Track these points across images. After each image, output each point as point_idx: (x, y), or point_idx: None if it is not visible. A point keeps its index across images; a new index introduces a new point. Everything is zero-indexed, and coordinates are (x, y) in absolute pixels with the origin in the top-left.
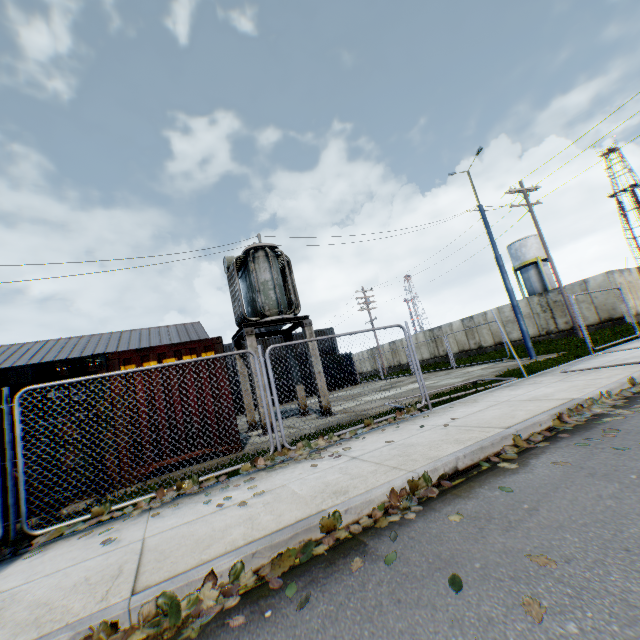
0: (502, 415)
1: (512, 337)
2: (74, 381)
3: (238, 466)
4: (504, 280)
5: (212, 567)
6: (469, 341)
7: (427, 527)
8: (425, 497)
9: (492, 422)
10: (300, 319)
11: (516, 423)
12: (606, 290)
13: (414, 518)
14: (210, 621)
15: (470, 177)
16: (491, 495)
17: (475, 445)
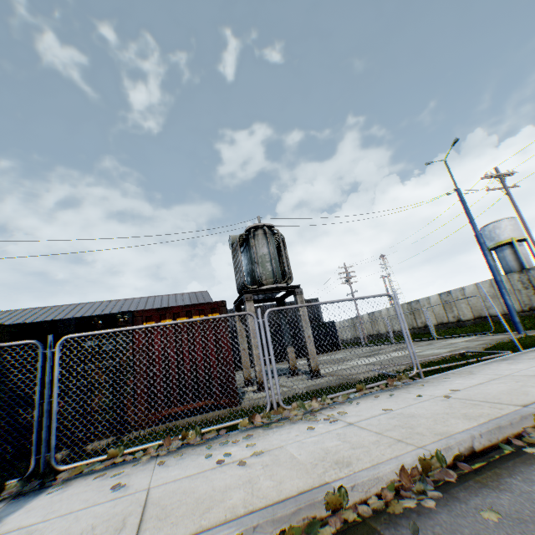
0: (510, 390)
1: (492, 312)
2: (103, 332)
3: (237, 421)
4: (485, 256)
5: None
6: (447, 314)
7: (455, 523)
8: (441, 480)
9: (501, 397)
10: (292, 288)
11: (533, 401)
12: None
13: (434, 507)
14: None
15: (446, 165)
16: (529, 489)
17: (490, 423)
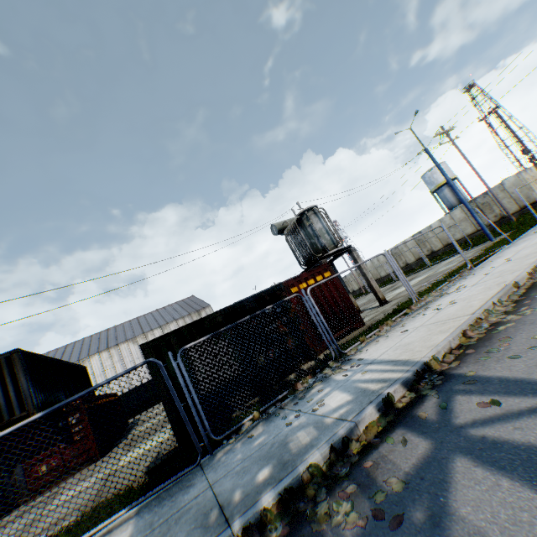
0: (534, 248)
1: (456, 238)
2: (324, 281)
3: (404, 311)
4: (457, 194)
5: (492, 301)
6: (422, 250)
7: None
8: None
9: (534, 251)
10: (347, 248)
11: None
12: (519, 186)
13: None
14: (514, 307)
15: (413, 132)
16: None
17: None
